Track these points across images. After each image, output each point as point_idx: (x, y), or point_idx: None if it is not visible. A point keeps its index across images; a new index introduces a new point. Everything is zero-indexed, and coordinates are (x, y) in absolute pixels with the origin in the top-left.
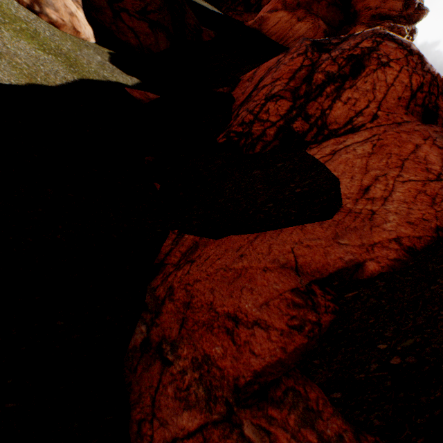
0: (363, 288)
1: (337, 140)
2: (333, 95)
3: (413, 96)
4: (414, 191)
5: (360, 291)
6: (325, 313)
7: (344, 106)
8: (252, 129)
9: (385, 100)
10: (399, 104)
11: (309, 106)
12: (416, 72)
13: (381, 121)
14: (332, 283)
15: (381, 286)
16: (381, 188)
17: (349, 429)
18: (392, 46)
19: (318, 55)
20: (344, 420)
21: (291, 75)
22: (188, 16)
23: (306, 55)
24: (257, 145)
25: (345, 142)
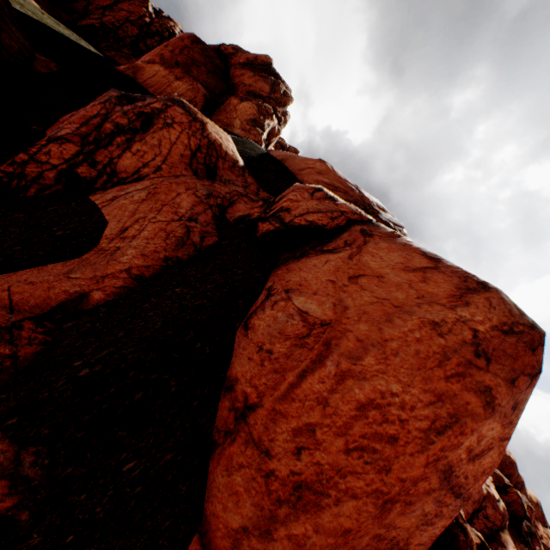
0: (86, 316)
1: (122, 187)
2: (125, 145)
3: (195, 155)
4: (159, 229)
5: (81, 320)
6: (29, 345)
7: (133, 157)
8: (27, 170)
9: (171, 155)
10: (183, 160)
11: (99, 153)
12: (196, 136)
13: (165, 173)
14: (56, 317)
15: (103, 312)
16: (137, 228)
17: (14, 449)
18: (181, 111)
19: (114, 107)
20: (12, 443)
21: (86, 121)
22: (8, 37)
23: (105, 105)
24: (31, 188)
25: (128, 190)
